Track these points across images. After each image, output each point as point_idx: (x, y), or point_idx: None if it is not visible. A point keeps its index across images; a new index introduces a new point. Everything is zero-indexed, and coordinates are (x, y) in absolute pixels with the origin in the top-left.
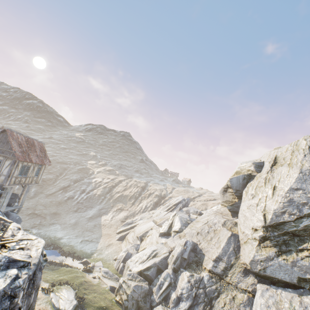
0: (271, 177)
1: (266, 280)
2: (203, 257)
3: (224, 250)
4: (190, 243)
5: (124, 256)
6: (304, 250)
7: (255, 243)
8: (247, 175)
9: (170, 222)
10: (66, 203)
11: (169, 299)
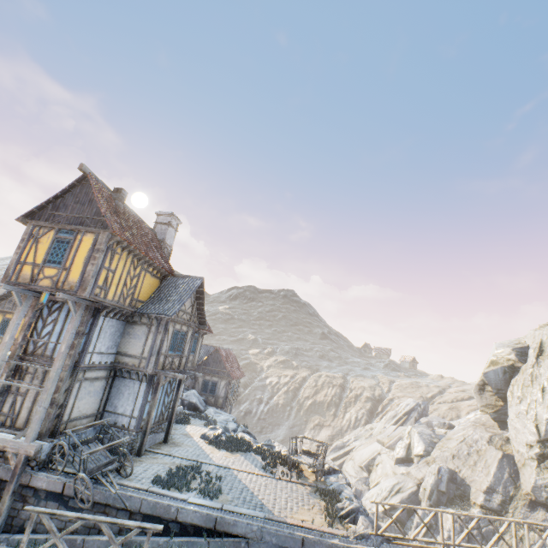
0: (538, 373)
1: None
2: (469, 489)
3: (496, 477)
4: (445, 470)
5: None
6: None
7: (534, 463)
8: (507, 366)
9: (407, 441)
10: (244, 420)
11: (434, 545)
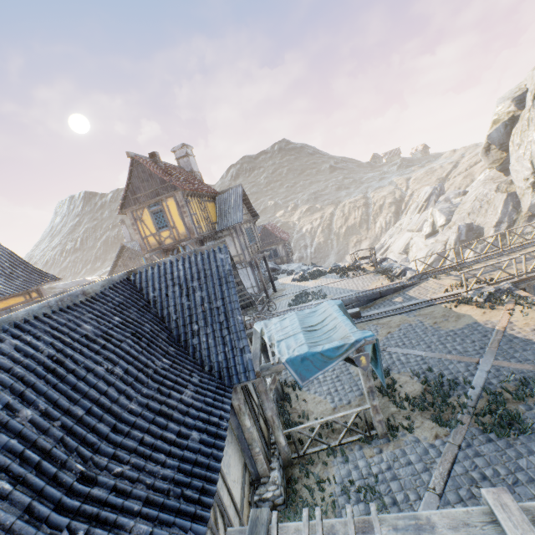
0: (533, 116)
1: None
2: (482, 230)
3: (502, 213)
4: (463, 226)
5: None
6: None
7: (529, 191)
8: (508, 120)
9: (430, 221)
10: None
11: None
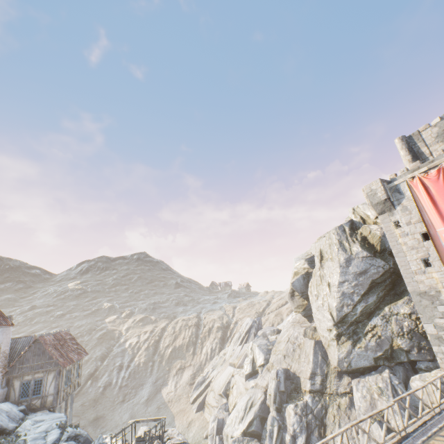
0: (323, 274)
1: (356, 373)
2: (299, 380)
3: (314, 362)
4: (281, 371)
5: (216, 427)
6: (368, 332)
7: (335, 343)
8: (305, 274)
9: (251, 356)
10: (104, 396)
11: (285, 443)
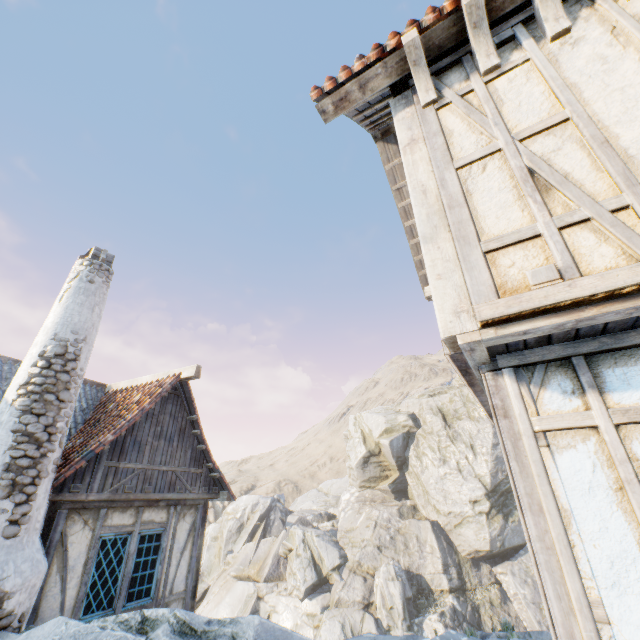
0: (456, 433)
1: (495, 558)
2: (422, 578)
3: (441, 549)
4: (399, 567)
5: None
6: None
7: (483, 517)
8: (406, 432)
9: (308, 554)
10: None
11: None
